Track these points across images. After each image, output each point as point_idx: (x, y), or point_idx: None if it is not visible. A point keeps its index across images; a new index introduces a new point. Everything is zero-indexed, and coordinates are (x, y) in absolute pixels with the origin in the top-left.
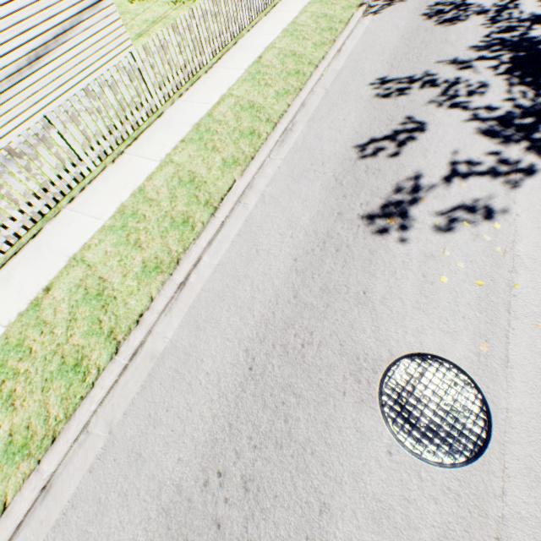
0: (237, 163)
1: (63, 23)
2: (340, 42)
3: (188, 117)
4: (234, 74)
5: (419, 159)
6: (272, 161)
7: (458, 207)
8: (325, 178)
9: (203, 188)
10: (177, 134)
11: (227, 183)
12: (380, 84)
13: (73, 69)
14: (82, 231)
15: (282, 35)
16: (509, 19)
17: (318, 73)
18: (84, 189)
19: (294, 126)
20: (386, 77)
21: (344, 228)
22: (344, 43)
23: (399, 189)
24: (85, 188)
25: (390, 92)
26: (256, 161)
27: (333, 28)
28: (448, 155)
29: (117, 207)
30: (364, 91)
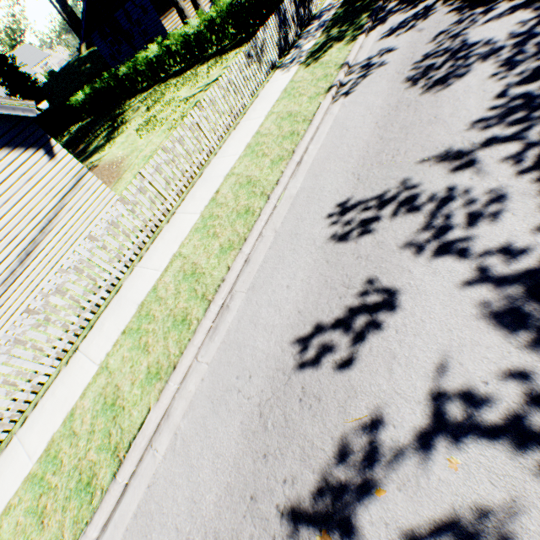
0: (159, 375)
1: (48, 215)
2: (299, 152)
3: (137, 292)
4: (190, 221)
5: (381, 377)
6: (198, 367)
7: (444, 527)
8: (248, 409)
9: (119, 418)
10: (123, 320)
11: (142, 412)
12: (340, 215)
13: (64, 246)
14: (14, 476)
15: (244, 153)
16: (538, 53)
17: (268, 208)
18: (36, 405)
19: (232, 299)
20: (349, 199)
21: (254, 538)
22: (307, 149)
23: (343, 453)
24: (38, 404)
25: (351, 228)
26: (177, 372)
27: (295, 131)
28: (430, 371)
29: (48, 440)
30: (319, 230)
